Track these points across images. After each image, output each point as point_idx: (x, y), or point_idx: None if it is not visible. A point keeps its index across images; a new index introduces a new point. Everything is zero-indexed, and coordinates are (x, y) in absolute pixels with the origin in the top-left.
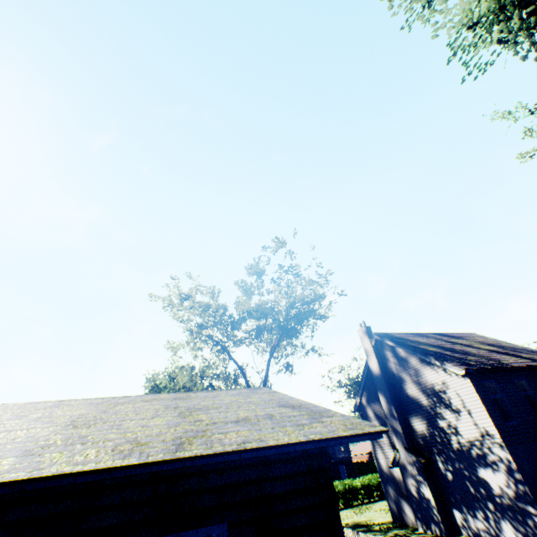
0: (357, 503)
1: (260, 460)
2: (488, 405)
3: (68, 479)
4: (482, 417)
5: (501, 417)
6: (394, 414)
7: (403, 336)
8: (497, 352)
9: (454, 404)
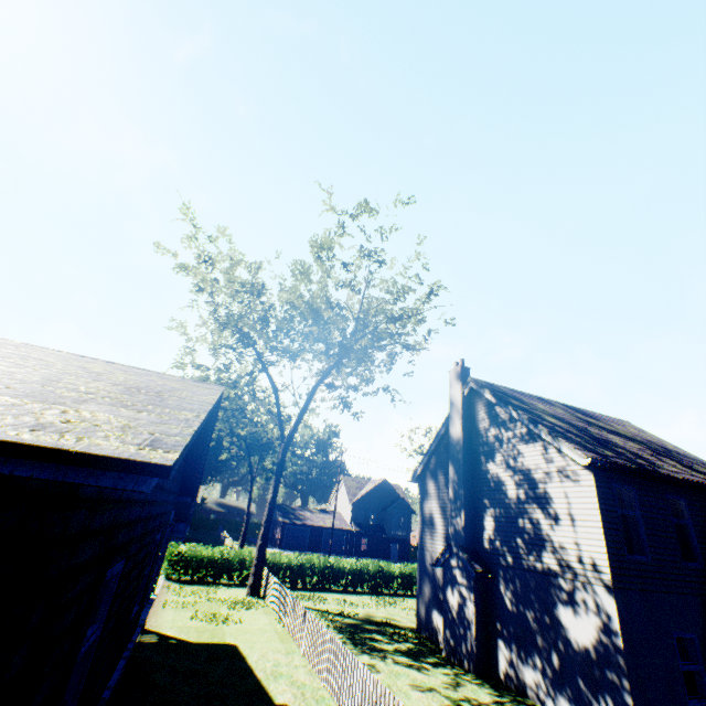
0: (388, 591)
1: None
2: (610, 522)
3: None
4: (591, 536)
5: (624, 545)
6: (462, 497)
7: (514, 394)
8: (656, 453)
9: (555, 506)
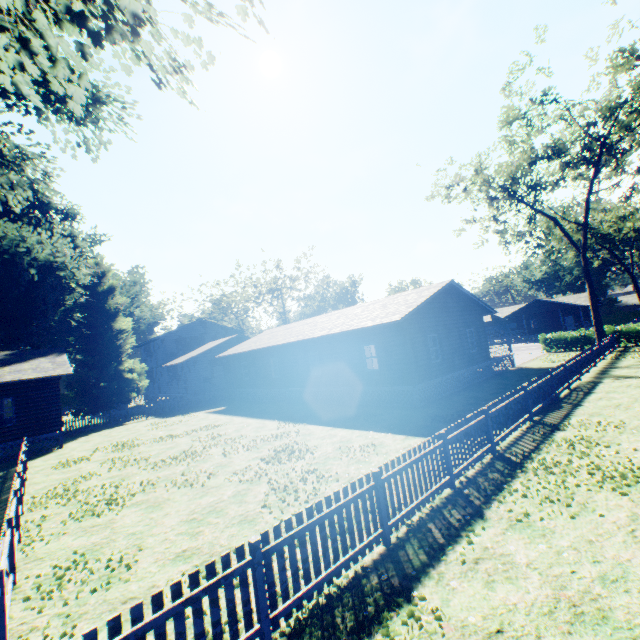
0: None
1: (382, 328)
2: None
3: (331, 335)
4: None
5: None
6: None
7: None
8: None
9: None
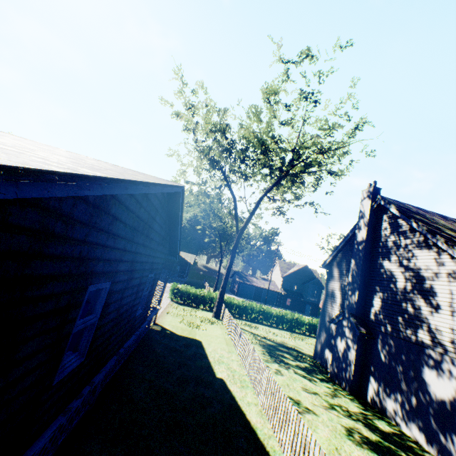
0: (298, 331)
1: None
2: None
3: None
4: None
5: None
6: (357, 282)
7: (418, 211)
8: None
9: (437, 299)
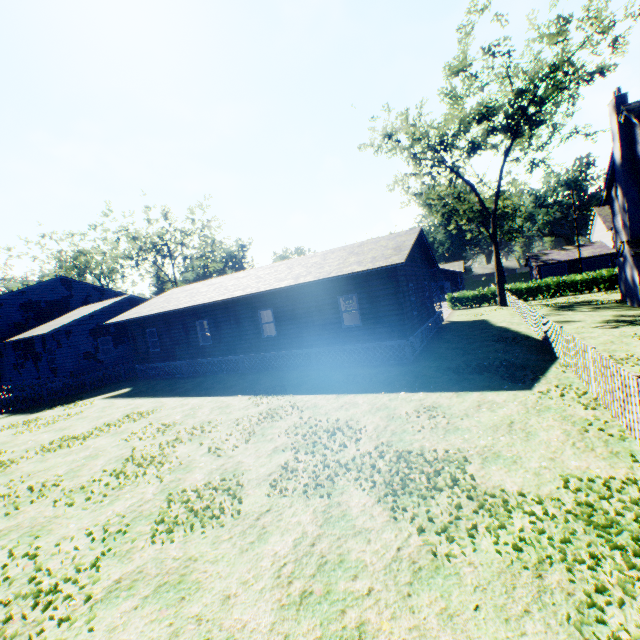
0: None
1: (367, 275)
2: None
3: (303, 284)
4: None
5: None
6: (625, 209)
7: None
8: None
9: None
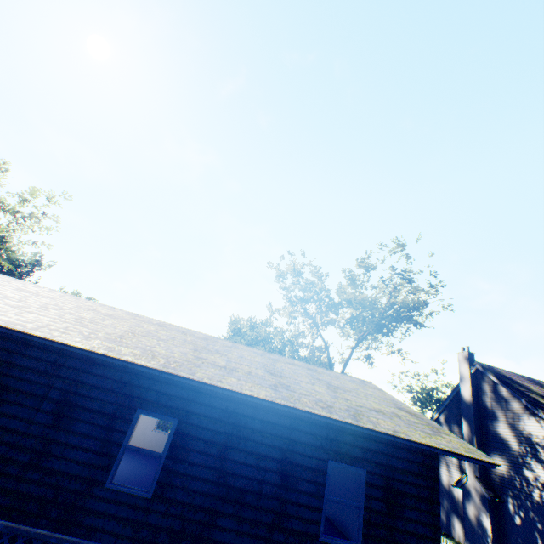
0: None
1: (390, 442)
2: None
3: (307, 414)
4: None
5: None
6: (474, 443)
7: (510, 375)
8: None
9: None
